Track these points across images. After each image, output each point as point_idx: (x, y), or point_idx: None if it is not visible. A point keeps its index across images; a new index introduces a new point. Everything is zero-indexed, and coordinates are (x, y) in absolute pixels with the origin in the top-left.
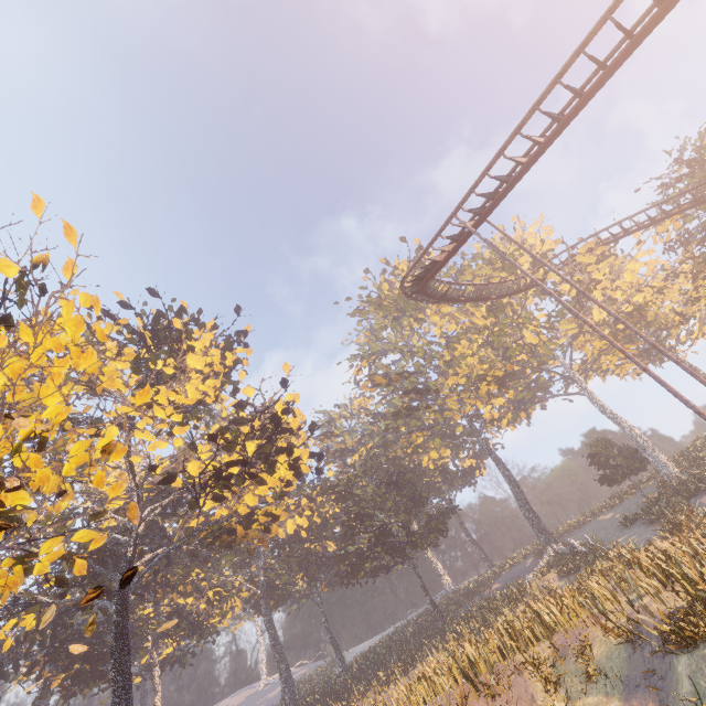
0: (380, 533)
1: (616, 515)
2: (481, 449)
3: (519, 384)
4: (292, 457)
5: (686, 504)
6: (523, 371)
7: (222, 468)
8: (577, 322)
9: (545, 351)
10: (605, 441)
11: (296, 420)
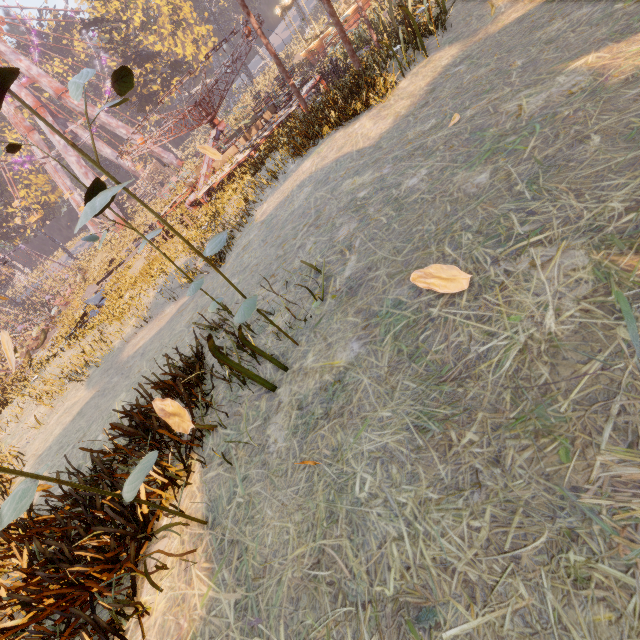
0: None
1: None
2: None
3: None
4: None
5: None
6: None
7: None
8: None
9: None
10: None
11: None
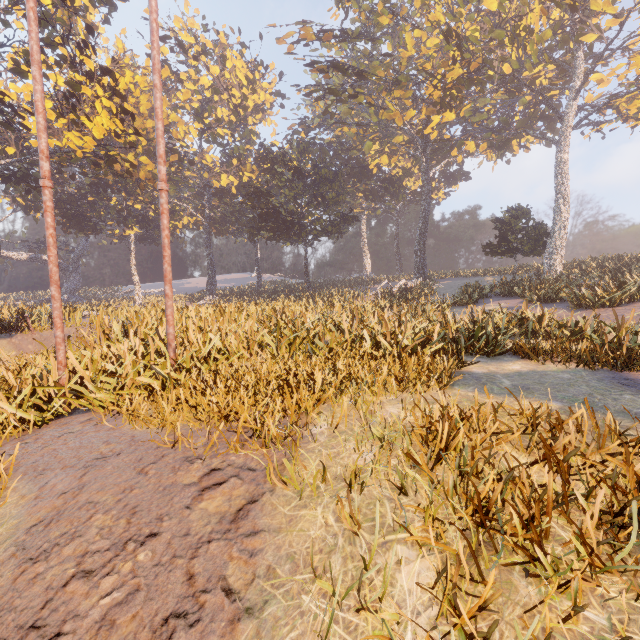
0: (267, 212)
1: (489, 281)
2: (446, 172)
3: (485, 99)
4: (127, 108)
5: (493, 299)
6: (532, 80)
7: (29, 96)
8: (638, 3)
9: (531, 51)
10: (519, 211)
11: (88, 60)
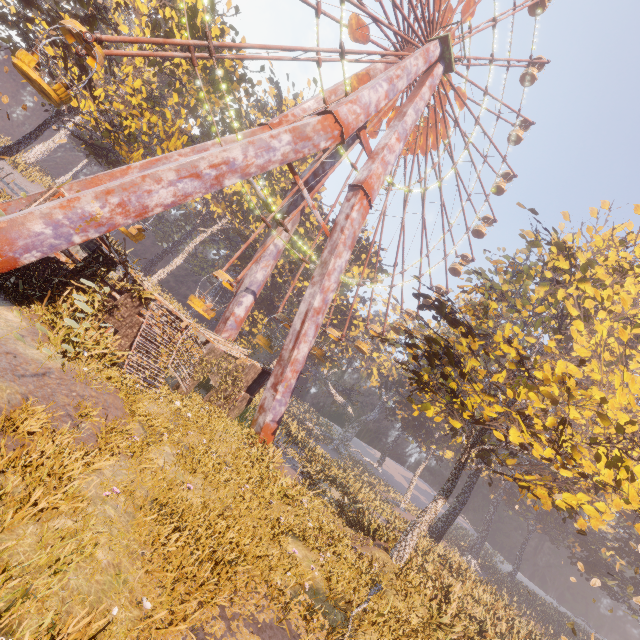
0: None
1: None
2: None
3: None
4: None
5: None
6: None
7: None
8: None
9: None
10: None
11: None
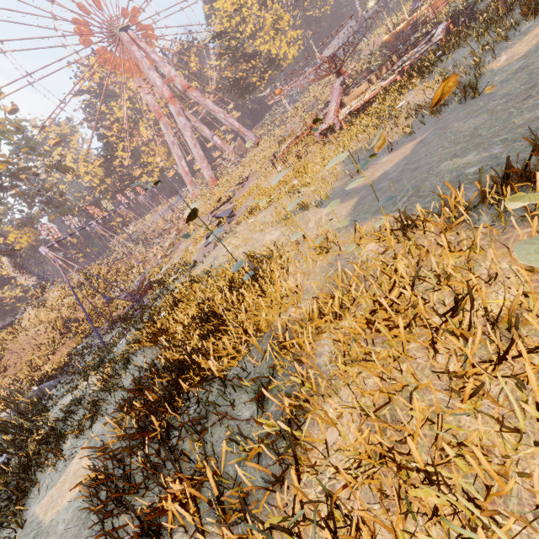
0: None
1: None
2: None
3: None
4: None
5: None
6: None
7: None
8: None
9: None
10: None
11: None
